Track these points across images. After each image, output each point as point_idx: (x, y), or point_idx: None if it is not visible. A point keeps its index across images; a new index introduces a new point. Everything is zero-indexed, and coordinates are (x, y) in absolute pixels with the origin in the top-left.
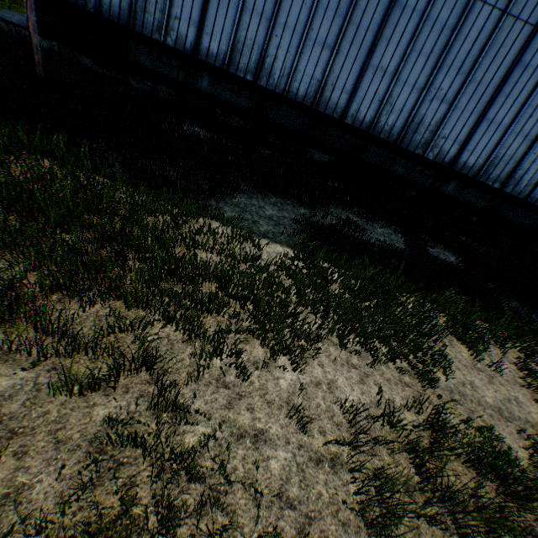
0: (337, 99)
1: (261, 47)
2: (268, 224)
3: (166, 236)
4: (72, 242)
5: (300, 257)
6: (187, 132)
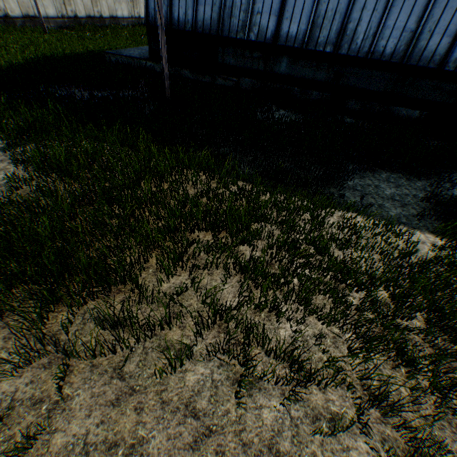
0: (435, 46)
1: (342, 14)
2: (393, 205)
3: (325, 241)
4: (260, 259)
5: (455, 247)
6: (276, 117)
